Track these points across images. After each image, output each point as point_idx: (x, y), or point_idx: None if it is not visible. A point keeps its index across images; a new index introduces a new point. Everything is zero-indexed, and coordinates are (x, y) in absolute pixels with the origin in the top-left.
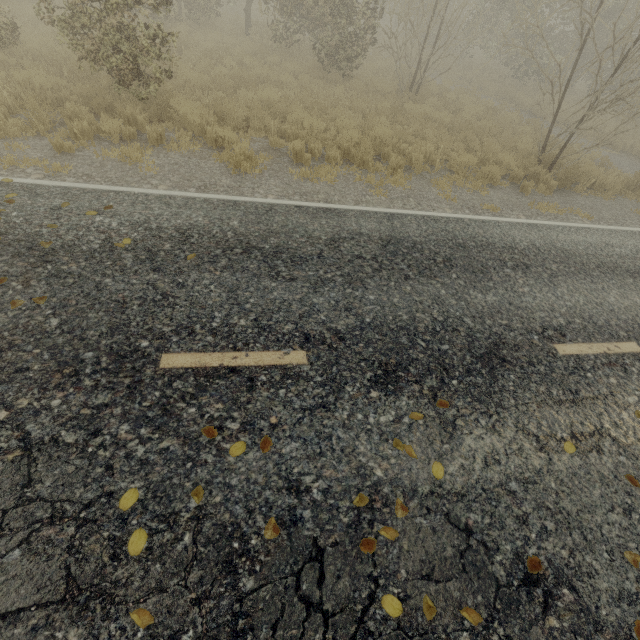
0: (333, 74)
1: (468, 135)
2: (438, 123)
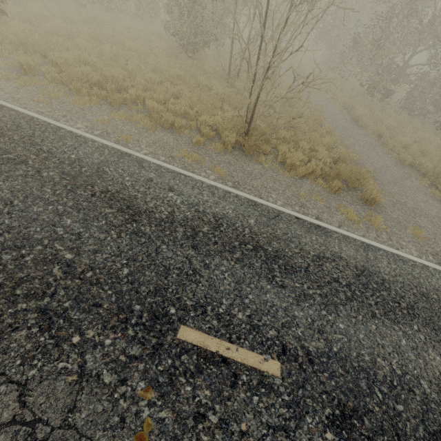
0: (182, 54)
1: (215, 102)
2: (216, 94)
